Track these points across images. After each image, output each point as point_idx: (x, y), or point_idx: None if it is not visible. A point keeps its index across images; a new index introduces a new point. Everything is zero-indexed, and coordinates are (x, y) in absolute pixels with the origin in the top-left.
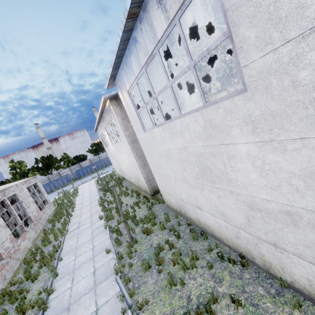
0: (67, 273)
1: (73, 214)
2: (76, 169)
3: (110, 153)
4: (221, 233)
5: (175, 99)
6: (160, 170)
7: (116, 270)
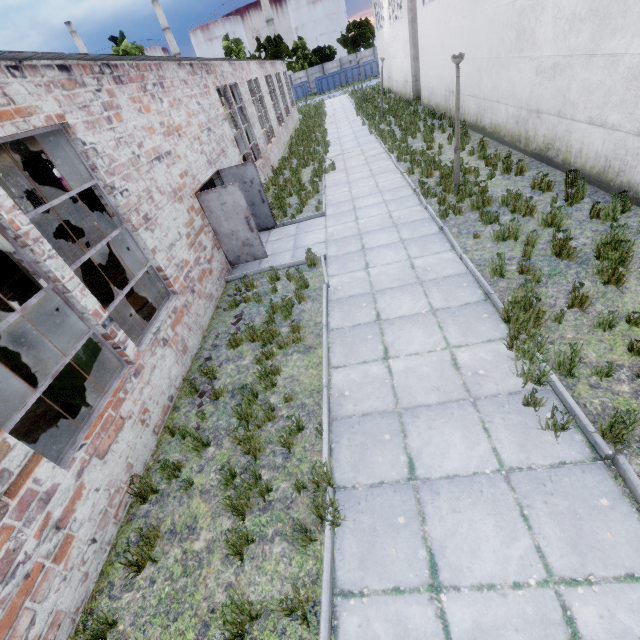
0: (333, 133)
1: (326, 117)
2: (315, 76)
3: (381, 44)
4: (441, 105)
5: None
6: (424, 55)
7: (369, 124)
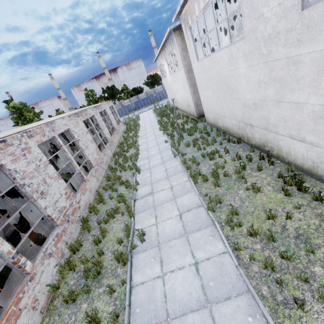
0: (144, 150)
1: (139, 129)
2: (134, 101)
3: (166, 84)
4: (233, 129)
5: (218, 38)
6: (205, 92)
7: (171, 146)
